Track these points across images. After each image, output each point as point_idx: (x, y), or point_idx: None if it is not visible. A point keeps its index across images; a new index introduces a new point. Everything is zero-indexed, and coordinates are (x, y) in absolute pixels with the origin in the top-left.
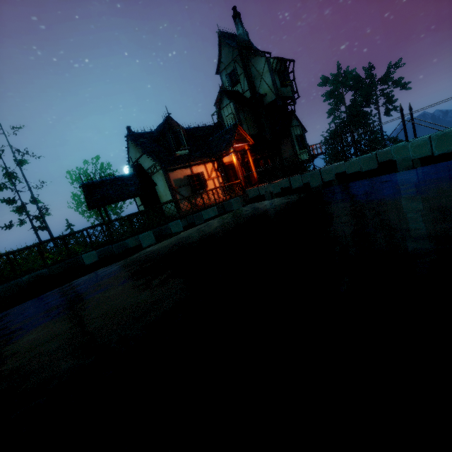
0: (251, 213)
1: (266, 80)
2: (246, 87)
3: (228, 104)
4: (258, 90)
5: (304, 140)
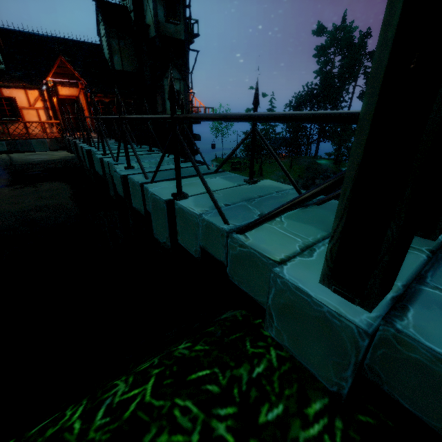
0: (66, 160)
1: (151, 5)
2: (132, 6)
3: (101, 21)
4: (146, 15)
5: (180, 98)
